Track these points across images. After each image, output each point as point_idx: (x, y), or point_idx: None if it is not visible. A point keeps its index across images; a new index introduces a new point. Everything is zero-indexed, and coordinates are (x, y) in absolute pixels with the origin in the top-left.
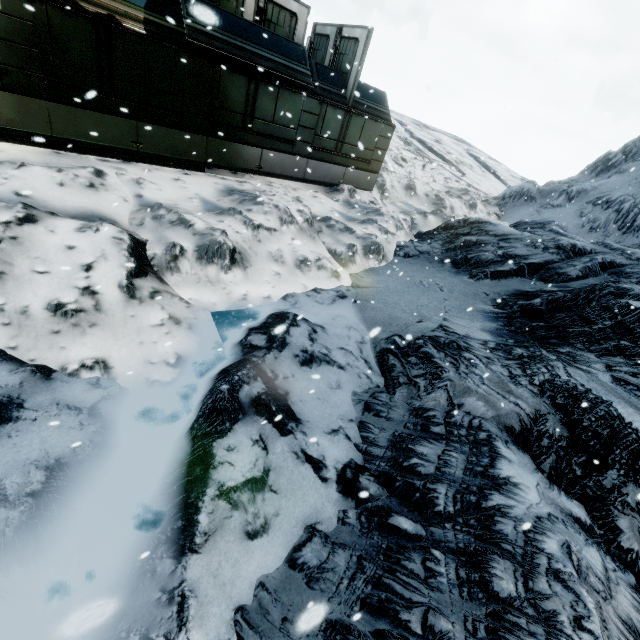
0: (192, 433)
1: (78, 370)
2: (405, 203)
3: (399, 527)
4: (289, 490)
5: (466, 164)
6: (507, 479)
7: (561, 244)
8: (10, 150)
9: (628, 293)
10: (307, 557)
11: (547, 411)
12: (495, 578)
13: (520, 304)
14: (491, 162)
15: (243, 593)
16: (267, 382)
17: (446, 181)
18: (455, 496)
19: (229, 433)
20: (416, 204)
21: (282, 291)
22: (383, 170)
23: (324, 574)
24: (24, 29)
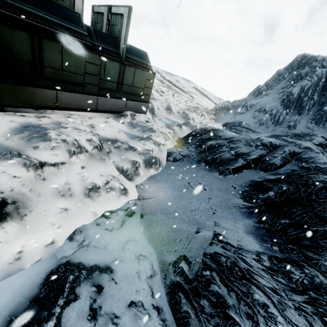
0: None
1: None
2: (167, 118)
3: None
4: None
5: (193, 92)
6: None
7: (264, 142)
8: None
9: None
10: None
11: None
12: None
13: (262, 198)
14: (203, 91)
15: None
16: None
17: (186, 102)
18: None
19: None
20: (173, 118)
21: (69, 228)
22: (151, 99)
23: None
24: None
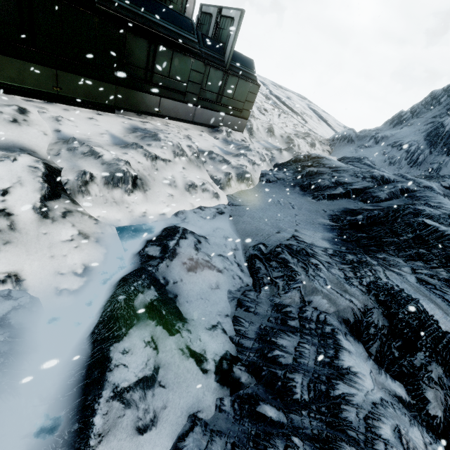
0: (93, 337)
1: None
2: (266, 141)
3: (265, 415)
4: (175, 383)
5: (308, 115)
6: (348, 369)
7: (374, 175)
8: None
9: (422, 213)
10: (189, 447)
11: (373, 306)
12: None
13: (348, 219)
14: (324, 114)
15: None
16: (159, 289)
17: (294, 126)
18: (309, 385)
19: (125, 337)
20: (274, 142)
21: (174, 209)
22: (251, 117)
23: None
24: None
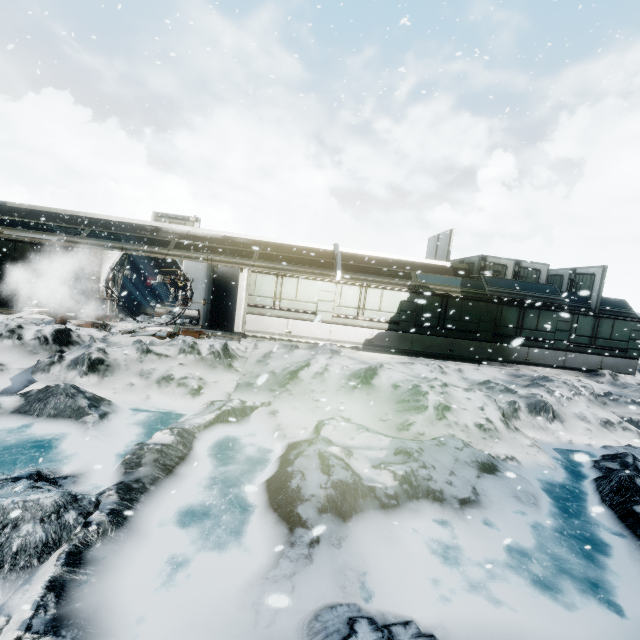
0: (606, 503)
1: (505, 459)
2: None
3: None
4: None
5: None
6: None
7: None
8: (395, 357)
9: None
10: None
11: None
12: None
13: None
14: None
15: None
16: None
17: None
18: None
19: None
20: None
21: (598, 442)
22: None
23: None
24: (413, 306)
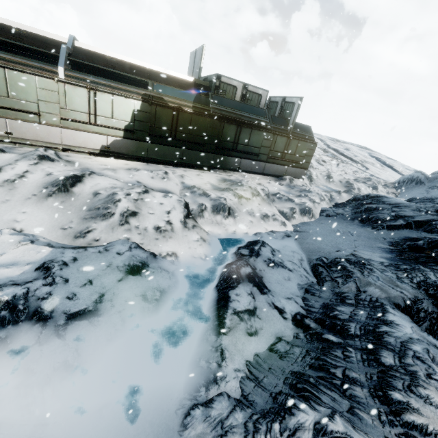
0: (217, 288)
1: (166, 256)
2: (325, 186)
3: (328, 339)
4: (266, 319)
5: (369, 162)
6: (392, 321)
7: None
8: (130, 164)
9: None
10: (279, 347)
11: (422, 297)
12: (382, 357)
13: (408, 244)
14: (389, 160)
15: (248, 356)
16: (252, 269)
17: (354, 173)
18: (360, 327)
19: (236, 288)
20: (333, 187)
21: (254, 231)
22: (310, 167)
23: (288, 355)
24: (146, 116)
